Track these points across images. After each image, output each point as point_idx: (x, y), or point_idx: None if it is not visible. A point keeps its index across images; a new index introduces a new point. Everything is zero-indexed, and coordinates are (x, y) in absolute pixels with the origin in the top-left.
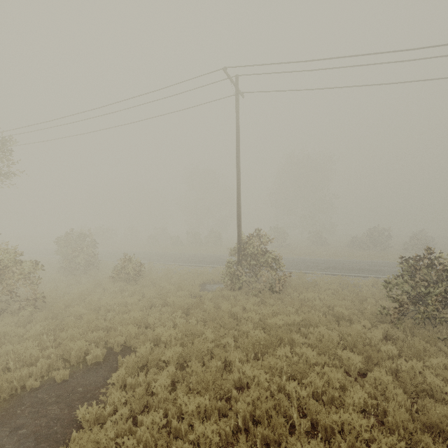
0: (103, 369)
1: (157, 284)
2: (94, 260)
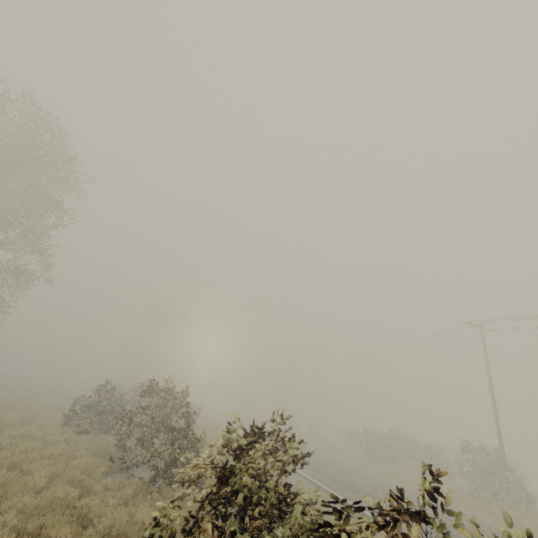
0: None
1: None
2: None
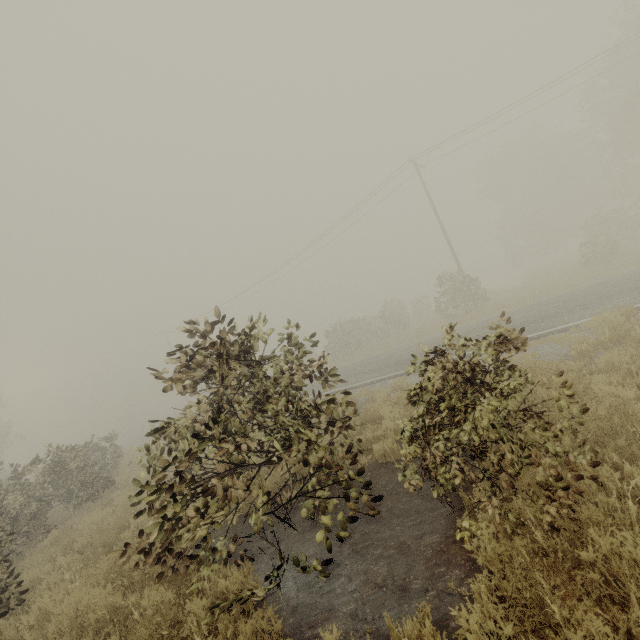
0: None
1: None
2: None
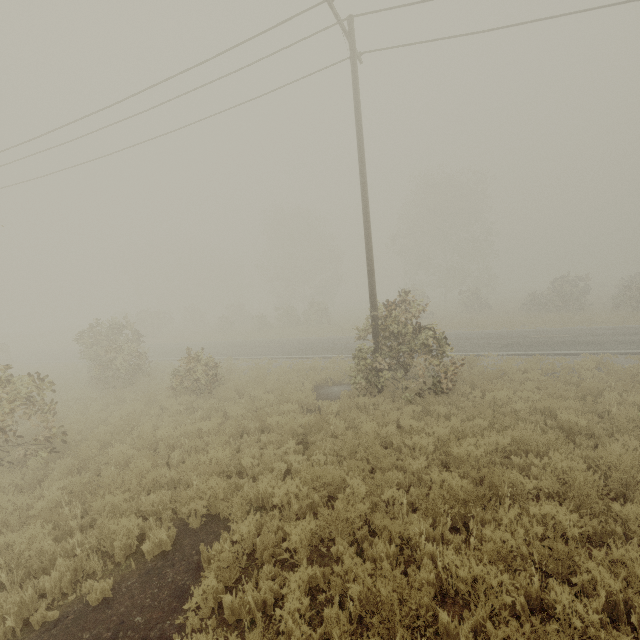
0: (174, 567)
1: (245, 393)
2: (141, 363)
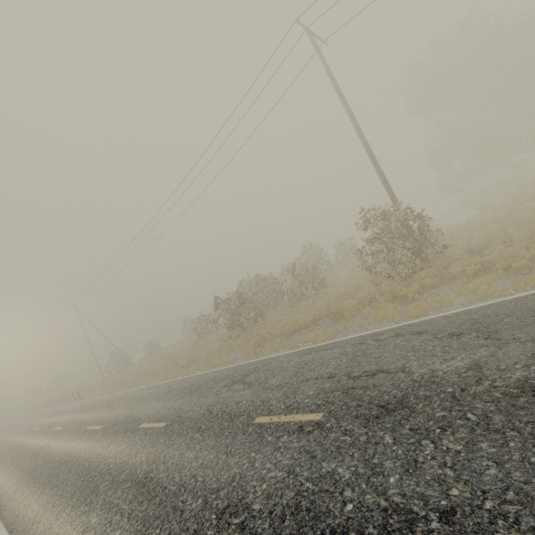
0: None
1: None
2: None
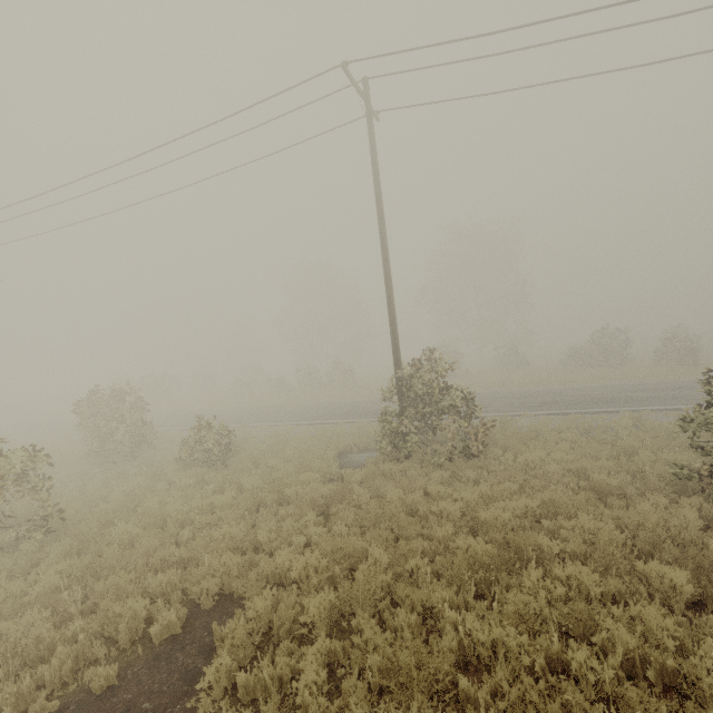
0: (184, 651)
1: (262, 464)
2: (146, 433)
